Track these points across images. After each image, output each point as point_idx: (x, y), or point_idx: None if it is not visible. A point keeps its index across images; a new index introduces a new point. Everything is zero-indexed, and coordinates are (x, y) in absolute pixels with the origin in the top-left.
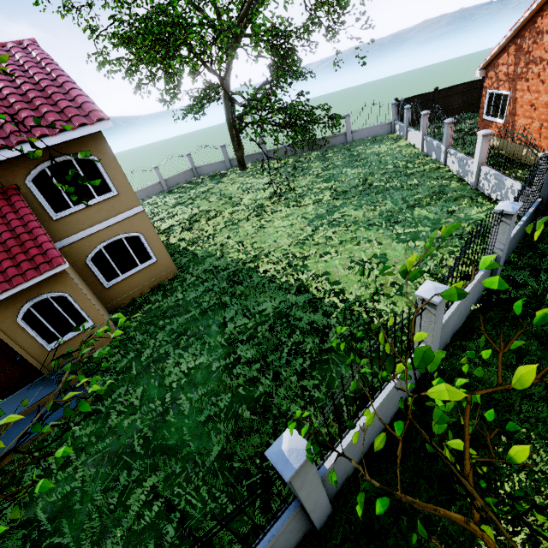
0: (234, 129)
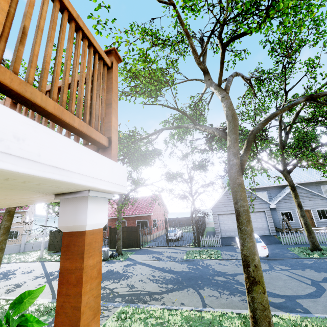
0: None
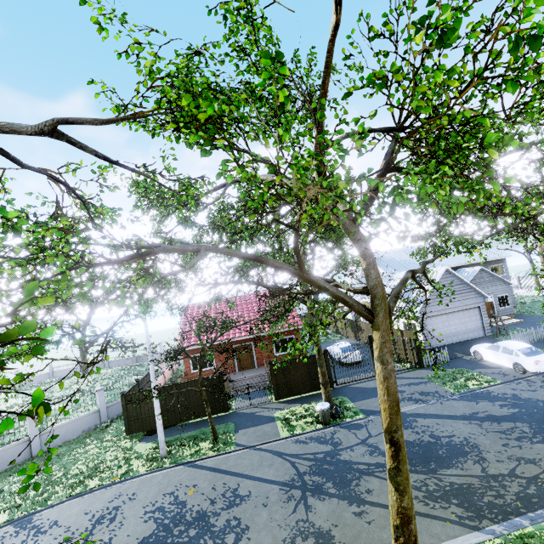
0: (80, 349)
